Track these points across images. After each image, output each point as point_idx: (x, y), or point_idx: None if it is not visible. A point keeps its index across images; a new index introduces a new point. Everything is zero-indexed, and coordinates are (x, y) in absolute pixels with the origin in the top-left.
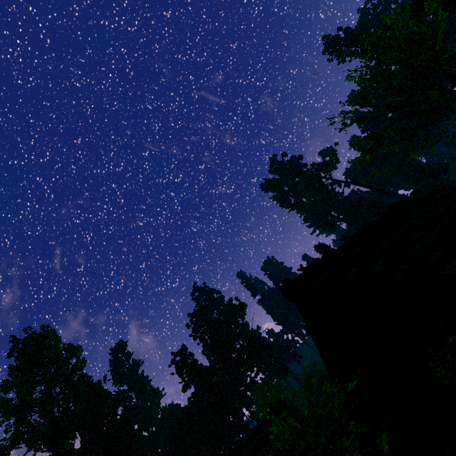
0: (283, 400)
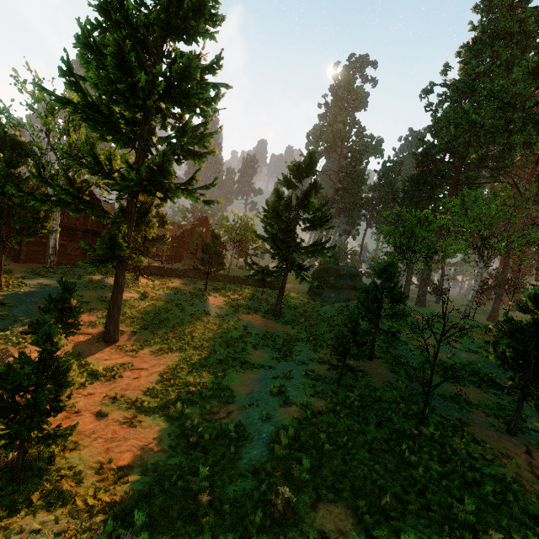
0: (205, 218)
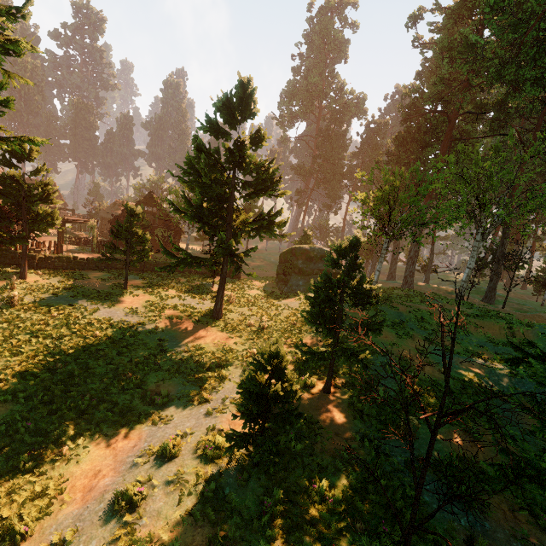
0: (149, 193)
